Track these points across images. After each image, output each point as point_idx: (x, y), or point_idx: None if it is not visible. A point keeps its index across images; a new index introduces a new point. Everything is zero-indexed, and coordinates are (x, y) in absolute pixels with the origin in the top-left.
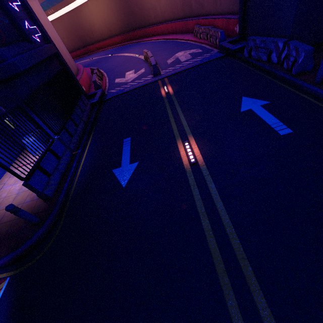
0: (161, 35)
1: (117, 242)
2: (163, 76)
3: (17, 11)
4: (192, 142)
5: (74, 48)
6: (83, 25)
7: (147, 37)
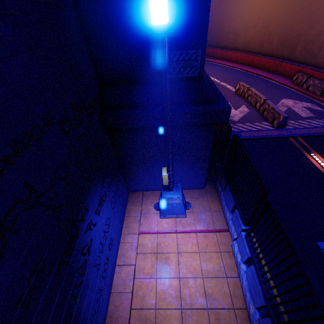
0: (234, 62)
1: None
2: (294, 134)
3: None
4: None
5: None
6: None
7: (213, 58)
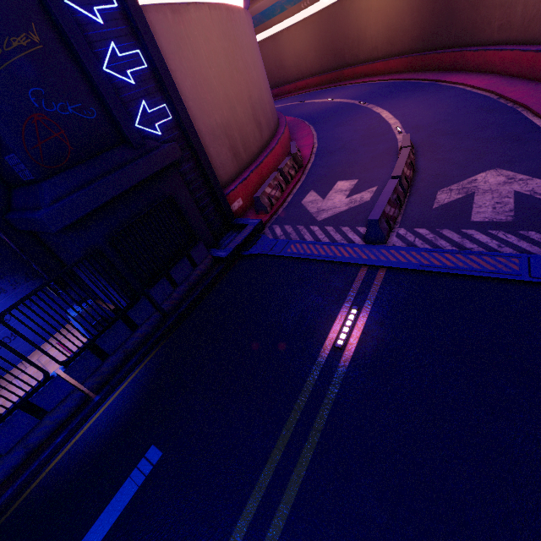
0: (497, 75)
1: None
2: (380, 260)
3: (131, 85)
4: None
5: (320, 69)
6: (347, 29)
7: (460, 71)
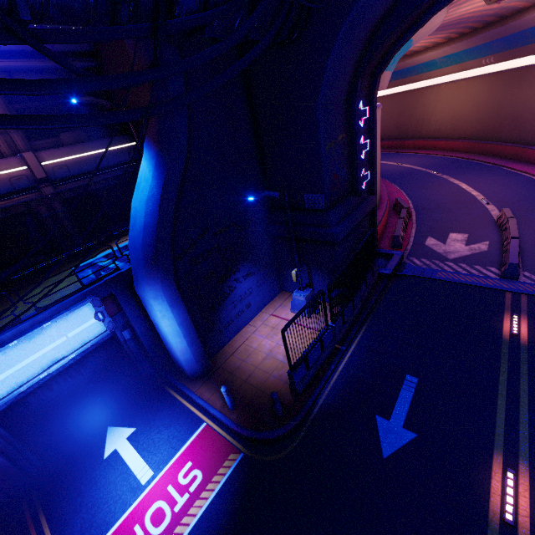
0: None
1: (354, 530)
2: (520, 289)
3: (361, 159)
4: (523, 479)
5: (382, 136)
6: (414, 112)
7: (521, 161)
